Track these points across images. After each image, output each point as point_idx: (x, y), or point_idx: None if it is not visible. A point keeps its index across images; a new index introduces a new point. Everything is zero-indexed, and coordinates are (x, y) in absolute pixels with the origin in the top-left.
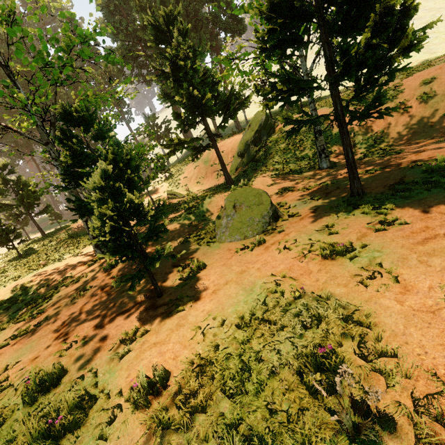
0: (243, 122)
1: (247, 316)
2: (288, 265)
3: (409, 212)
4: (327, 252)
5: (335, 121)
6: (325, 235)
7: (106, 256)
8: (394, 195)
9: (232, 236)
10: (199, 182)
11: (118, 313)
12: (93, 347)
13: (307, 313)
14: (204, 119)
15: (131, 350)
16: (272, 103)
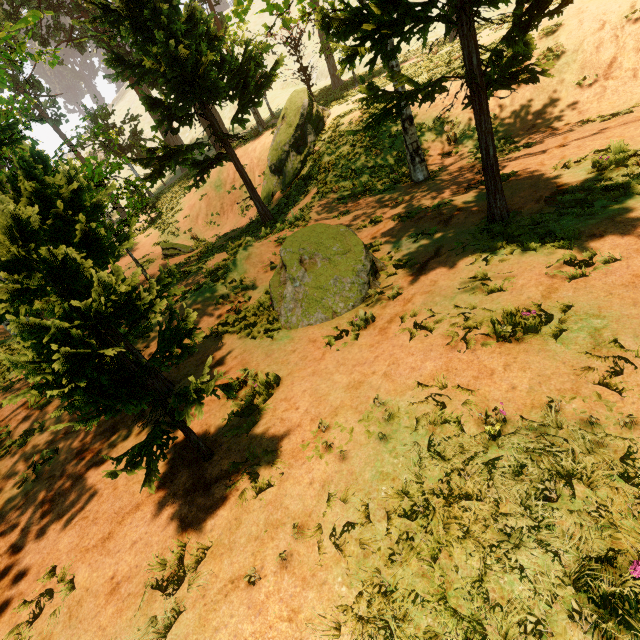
0: (265, 114)
1: (416, 490)
2: (441, 361)
3: (607, 240)
4: (507, 330)
5: (471, 87)
6: (479, 295)
7: (75, 425)
8: (563, 214)
9: (310, 314)
10: (212, 222)
11: (129, 510)
12: (91, 608)
13: (538, 466)
14: (206, 107)
15: (182, 608)
16: (363, 49)
